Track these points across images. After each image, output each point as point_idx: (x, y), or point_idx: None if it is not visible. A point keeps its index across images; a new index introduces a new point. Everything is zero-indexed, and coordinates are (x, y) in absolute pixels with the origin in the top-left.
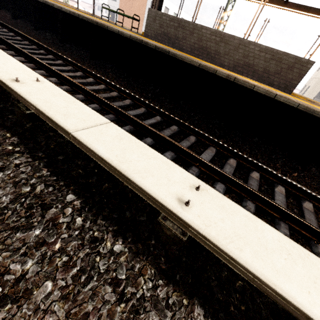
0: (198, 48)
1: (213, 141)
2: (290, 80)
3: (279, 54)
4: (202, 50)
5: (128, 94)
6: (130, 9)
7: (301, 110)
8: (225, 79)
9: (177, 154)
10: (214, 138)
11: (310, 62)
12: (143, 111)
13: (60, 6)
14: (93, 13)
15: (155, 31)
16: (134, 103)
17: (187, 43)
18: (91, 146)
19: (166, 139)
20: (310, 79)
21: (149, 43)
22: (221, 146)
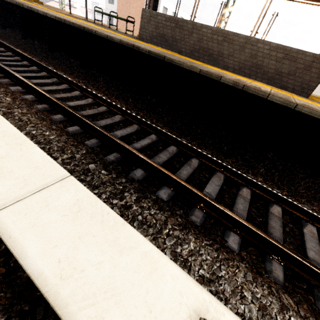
0: (199, 49)
1: (220, 164)
2: (307, 81)
3: (293, 52)
4: (203, 51)
5: (119, 108)
6: (128, 11)
7: None
8: (231, 86)
9: (176, 190)
10: (221, 161)
11: None
12: (136, 128)
13: (45, 12)
14: (86, 17)
15: (150, 33)
16: (125, 119)
17: (186, 44)
18: (16, 244)
19: (160, 170)
20: None
21: (141, 47)
22: (231, 171)
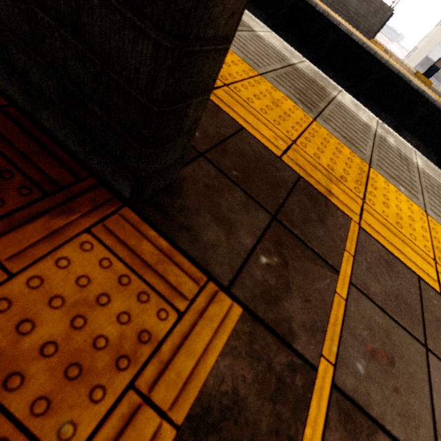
0: None
1: None
2: (372, 25)
3: None
4: None
5: None
6: None
7: (364, 49)
8: (321, 14)
9: None
10: None
11: (390, 10)
12: None
13: None
14: None
15: None
16: None
17: None
18: None
19: None
20: (424, 37)
21: None
22: None
